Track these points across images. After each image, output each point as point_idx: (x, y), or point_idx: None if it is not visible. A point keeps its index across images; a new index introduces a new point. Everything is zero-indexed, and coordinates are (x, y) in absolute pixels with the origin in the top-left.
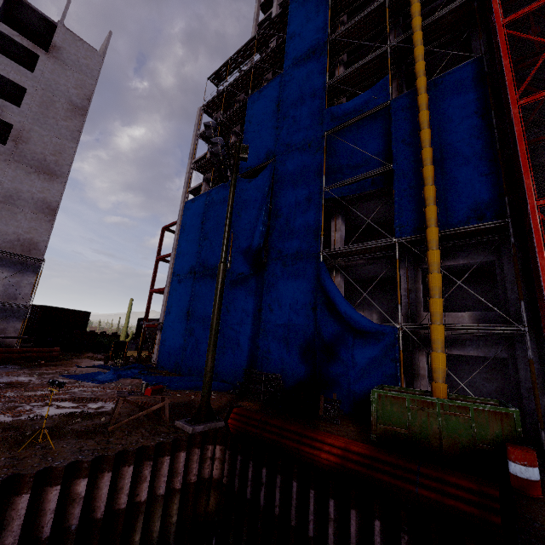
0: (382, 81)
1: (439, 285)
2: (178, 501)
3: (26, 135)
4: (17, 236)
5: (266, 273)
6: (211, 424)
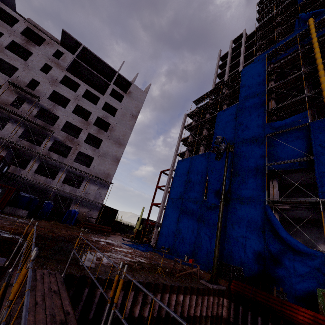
0: (303, 112)
1: None
2: (209, 323)
3: (114, 128)
4: (104, 171)
5: (229, 206)
6: (219, 286)
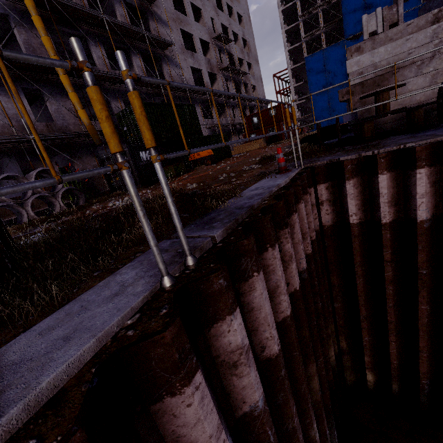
0: None
1: None
2: None
3: (250, 45)
4: (262, 95)
5: None
6: None
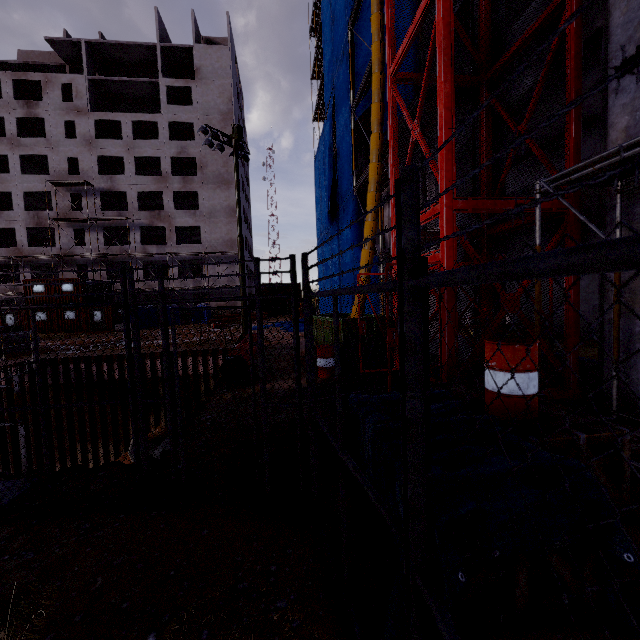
0: None
1: (370, 206)
2: None
3: (205, 161)
4: (223, 239)
5: (339, 223)
6: None
